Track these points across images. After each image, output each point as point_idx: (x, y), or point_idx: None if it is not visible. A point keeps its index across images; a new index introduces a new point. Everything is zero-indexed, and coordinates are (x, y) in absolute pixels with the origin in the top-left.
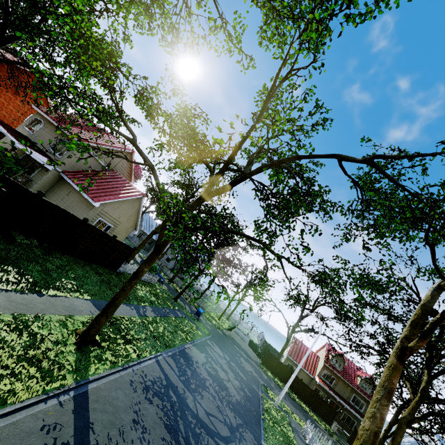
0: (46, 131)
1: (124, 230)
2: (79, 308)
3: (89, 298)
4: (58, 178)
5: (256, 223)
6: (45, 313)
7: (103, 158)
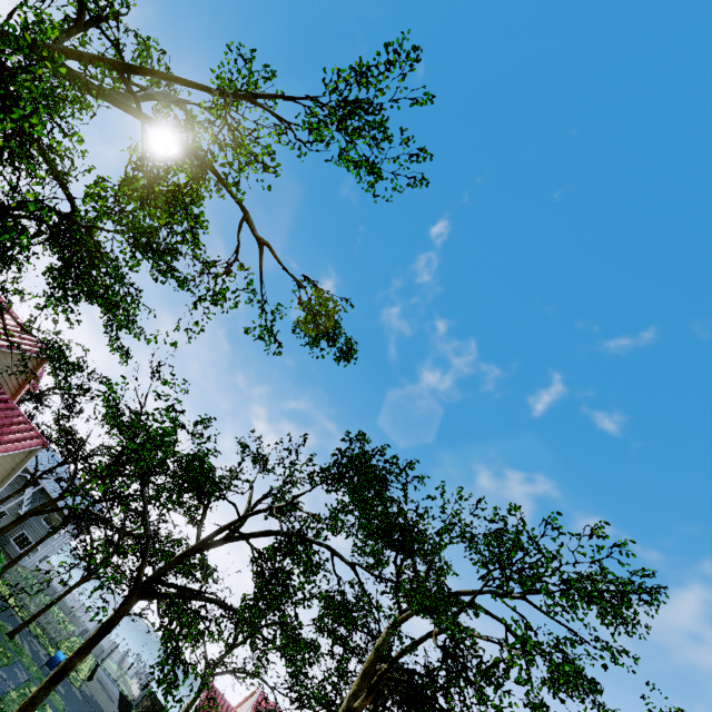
0: None
1: None
2: None
3: None
4: None
5: (244, 600)
6: None
7: None
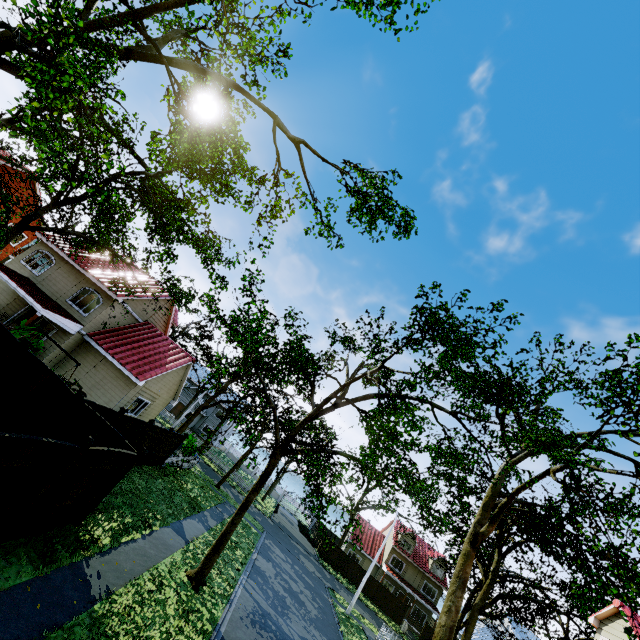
0: (60, 272)
1: (161, 403)
2: (170, 541)
3: (168, 524)
4: (80, 342)
5: (362, 450)
6: (159, 559)
7: (138, 310)
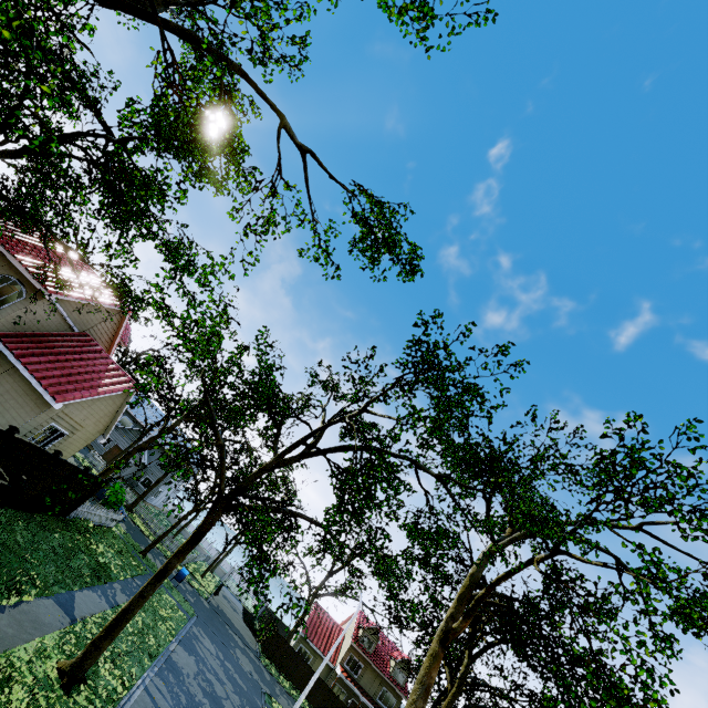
0: None
1: (85, 437)
2: (47, 618)
3: (51, 594)
4: None
5: (327, 513)
6: (18, 642)
7: (75, 316)
